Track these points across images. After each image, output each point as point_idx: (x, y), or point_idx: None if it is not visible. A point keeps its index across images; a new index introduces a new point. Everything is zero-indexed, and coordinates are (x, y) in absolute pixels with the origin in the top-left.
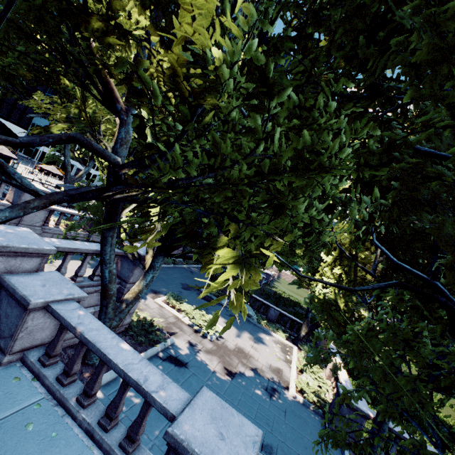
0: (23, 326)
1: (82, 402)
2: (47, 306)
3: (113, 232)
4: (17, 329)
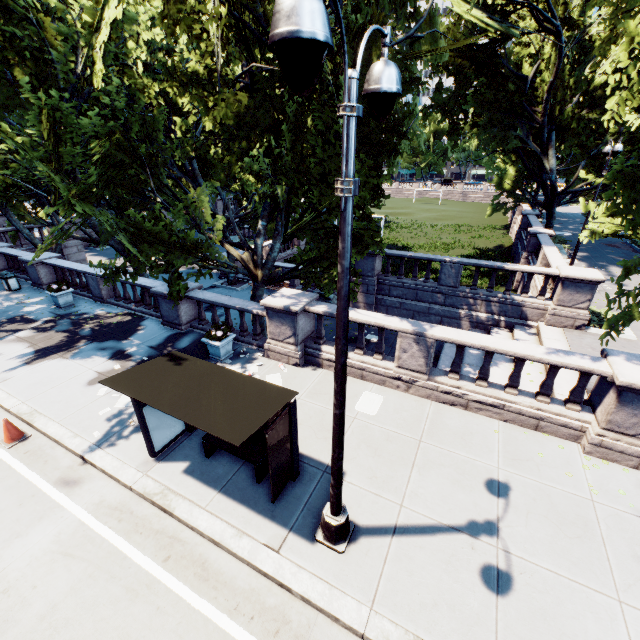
0: None
1: (22, 274)
2: None
3: (9, 214)
4: None
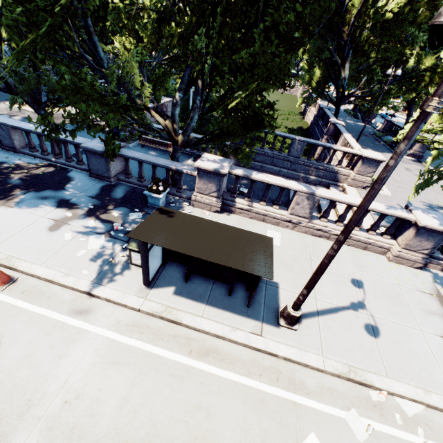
0: None
1: None
2: None
3: None
4: None
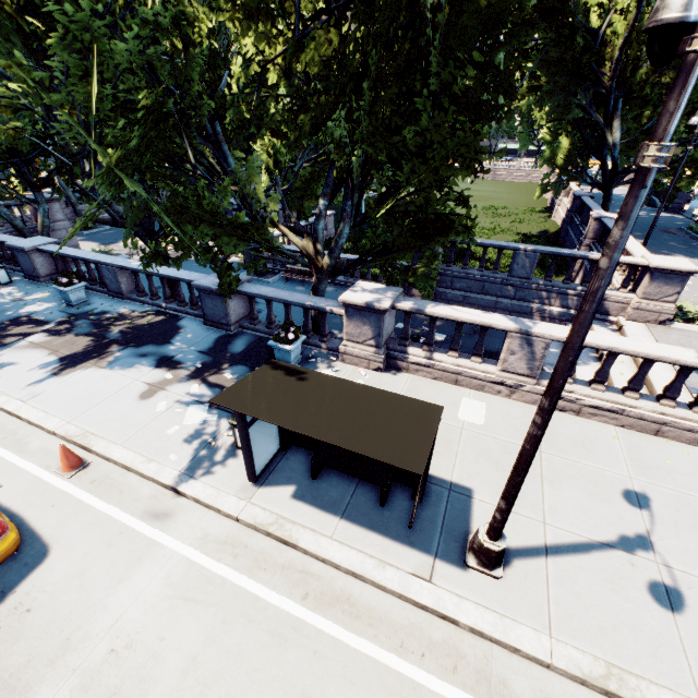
0: None
1: (7, 263)
2: None
3: None
4: None
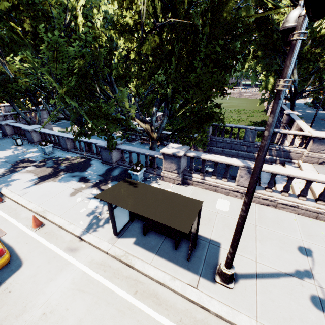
0: (6, 129)
1: (22, 136)
2: (7, 124)
3: (14, 105)
4: (5, 130)
